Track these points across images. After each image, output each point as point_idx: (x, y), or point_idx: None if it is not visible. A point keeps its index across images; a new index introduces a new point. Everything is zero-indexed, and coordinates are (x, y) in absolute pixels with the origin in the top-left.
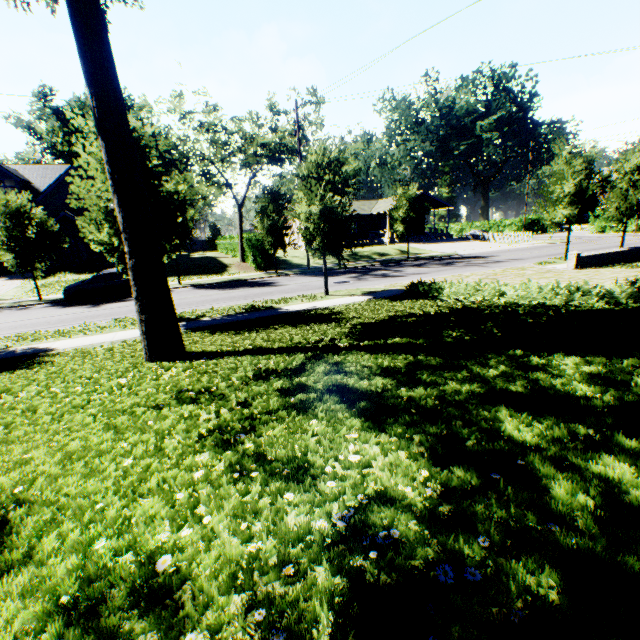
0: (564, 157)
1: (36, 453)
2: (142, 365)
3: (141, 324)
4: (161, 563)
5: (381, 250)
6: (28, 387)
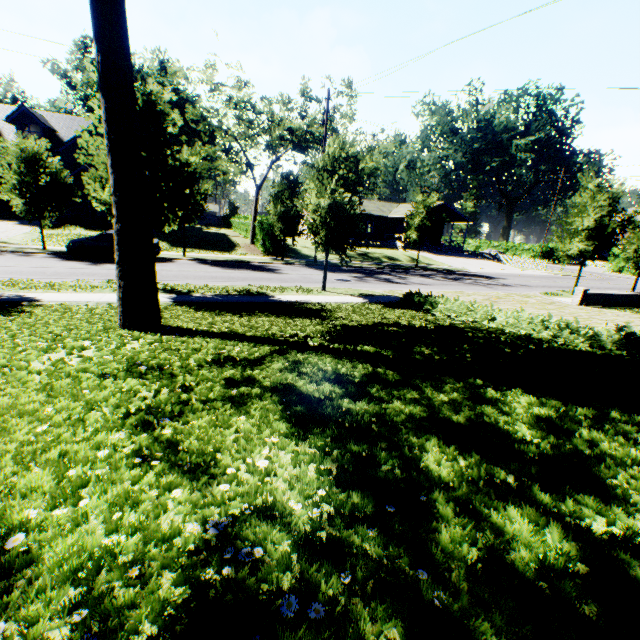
0: (590, 190)
1: None
2: (114, 331)
3: (119, 290)
4: (13, 541)
5: (392, 254)
6: None
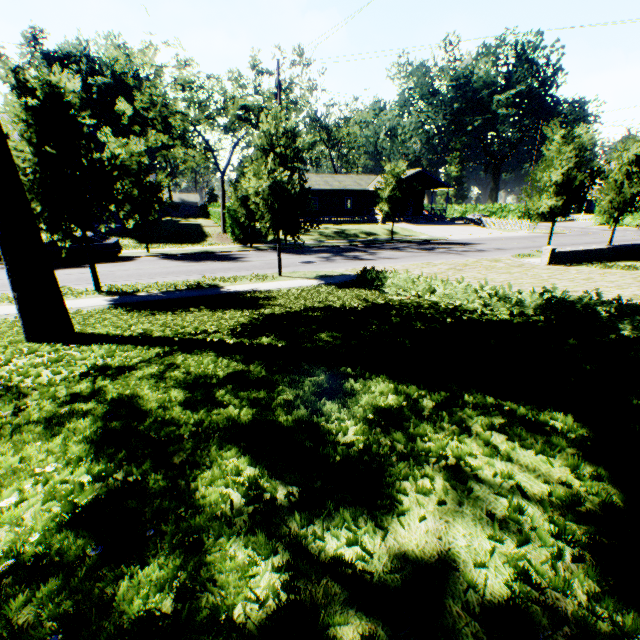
0: (557, 142)
1: None
2: (16, 345)
3: (16, 302)
4: None
5: (370, 229)
6: None
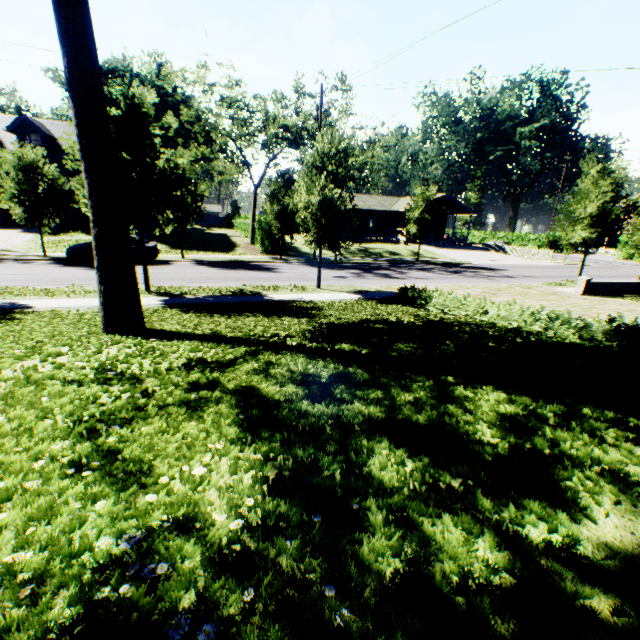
0: (592, 176)
1: None
2: (96, 336)
3: (100, 294)
4: None
5: (393, 249)
6: None
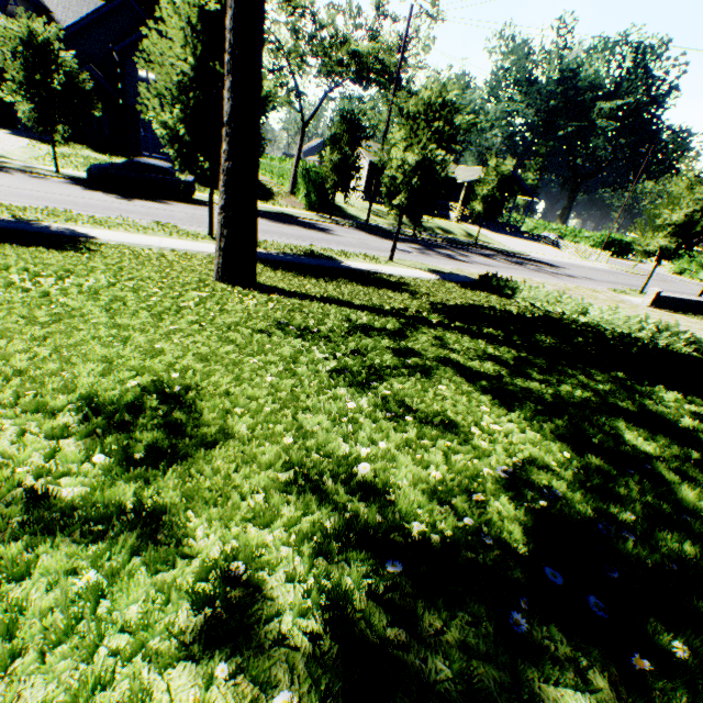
0: (688, 179)
1: (167, 346)
2: (213, 284)
3: (220, 239)
4: (362, 467)
5: (446, 226)
6: (94, 274)
